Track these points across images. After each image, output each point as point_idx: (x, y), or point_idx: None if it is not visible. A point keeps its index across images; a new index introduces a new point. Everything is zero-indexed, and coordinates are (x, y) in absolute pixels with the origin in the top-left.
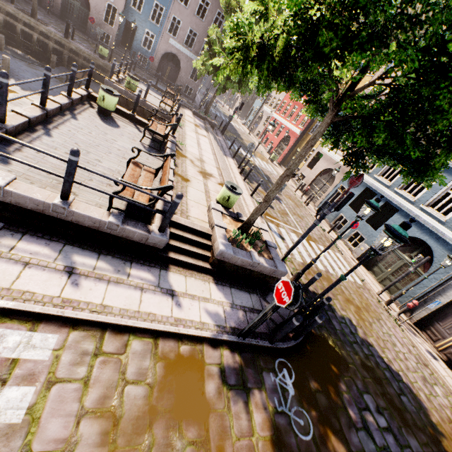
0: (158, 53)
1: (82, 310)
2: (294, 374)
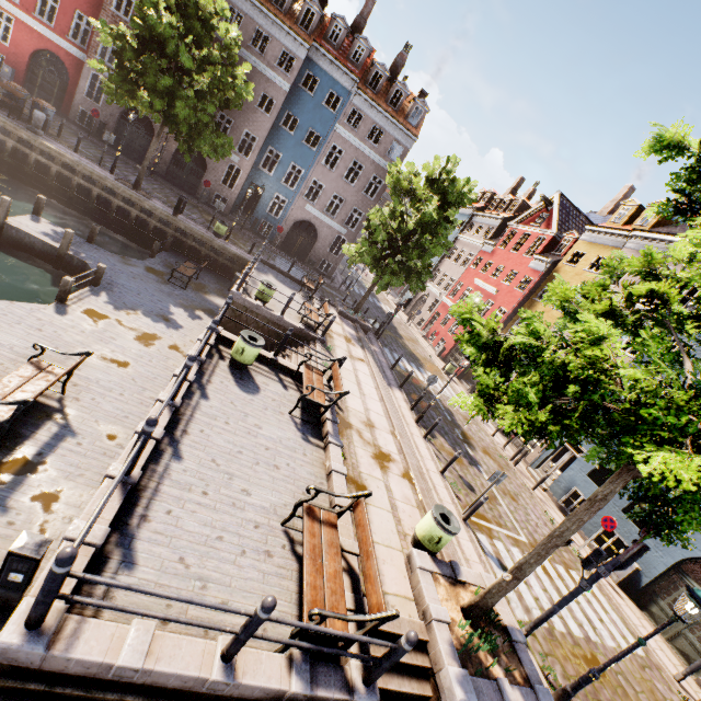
0: (289, 220)
1: None
2: None
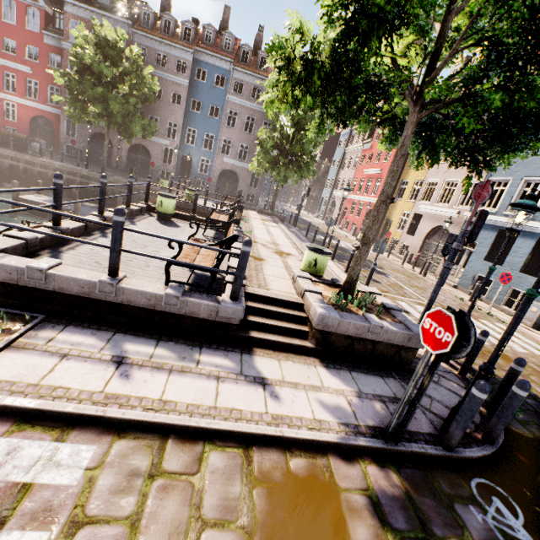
0: (215, 173)
1: (133, 408)
2: (518, 508)
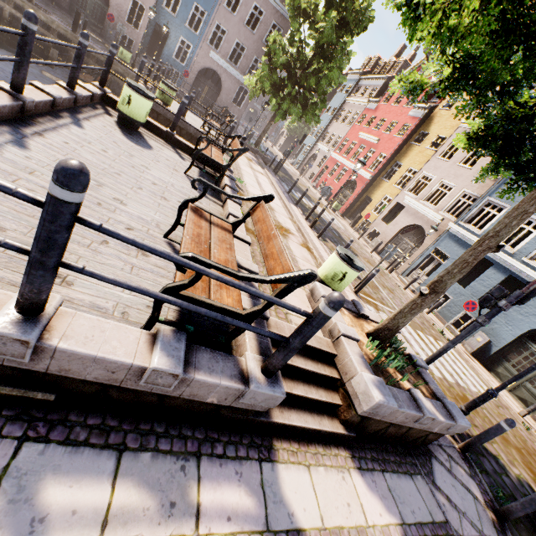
0: (194, 68)
1: None
2: None
